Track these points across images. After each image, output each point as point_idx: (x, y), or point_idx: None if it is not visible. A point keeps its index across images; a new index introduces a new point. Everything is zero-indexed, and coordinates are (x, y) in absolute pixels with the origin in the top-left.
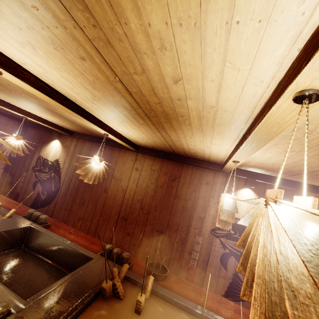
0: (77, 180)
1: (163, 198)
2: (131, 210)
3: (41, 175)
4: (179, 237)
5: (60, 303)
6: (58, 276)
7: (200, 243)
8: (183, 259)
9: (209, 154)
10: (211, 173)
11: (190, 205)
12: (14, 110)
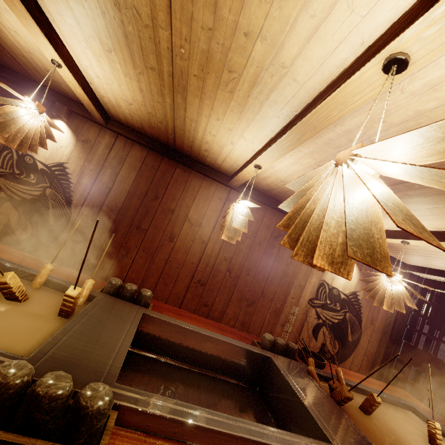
0: (112, 213)
1: (261, 259)
2: (213, 271)
3: (13, 187)
4: (273, 307)
5: (346, 431)
6: (228, 389)
7: (296, 315)
8: (275, 332)
9: None
10: None
11: (292, 270)
12: (51, 41)
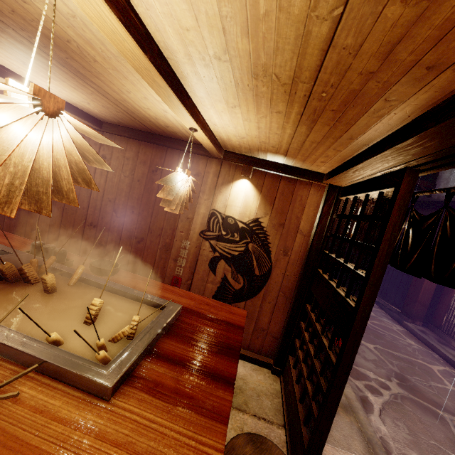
0: None
1: (142, 196)
2: (102, 213)
3: None
4: (162, 242)
5: None
6: None
7: (187, 249)
8: (168, 267)
9: (181, 126)
10: (202, 161)
11: None
12: None
